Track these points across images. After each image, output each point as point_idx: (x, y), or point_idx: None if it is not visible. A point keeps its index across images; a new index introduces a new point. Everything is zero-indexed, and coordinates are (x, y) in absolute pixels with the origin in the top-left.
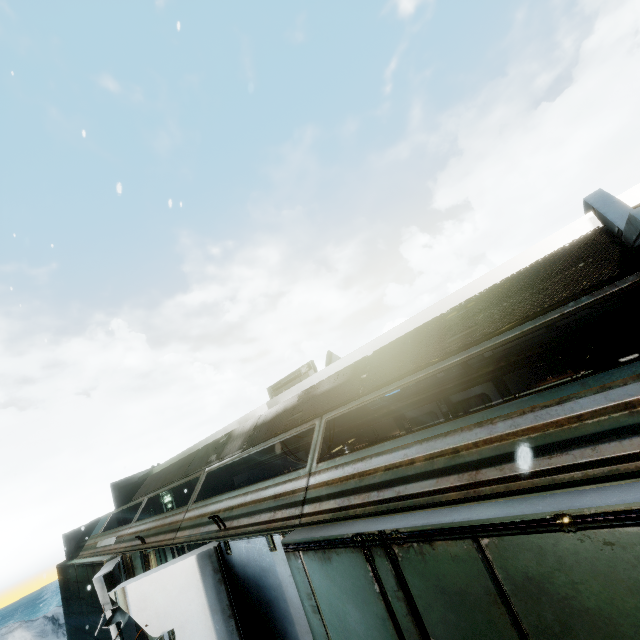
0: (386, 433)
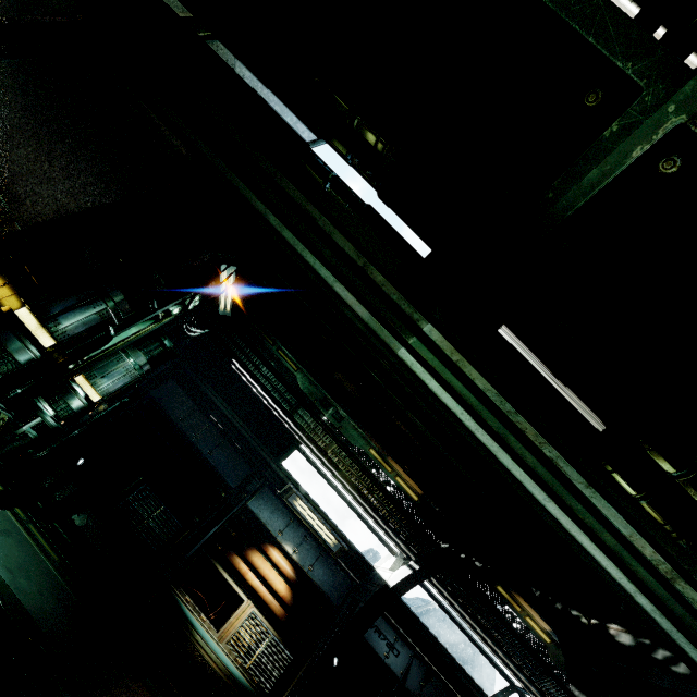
0: None
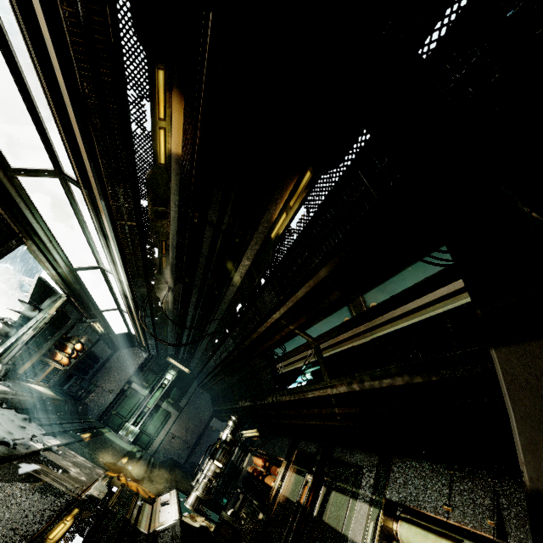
0: (279, 452)
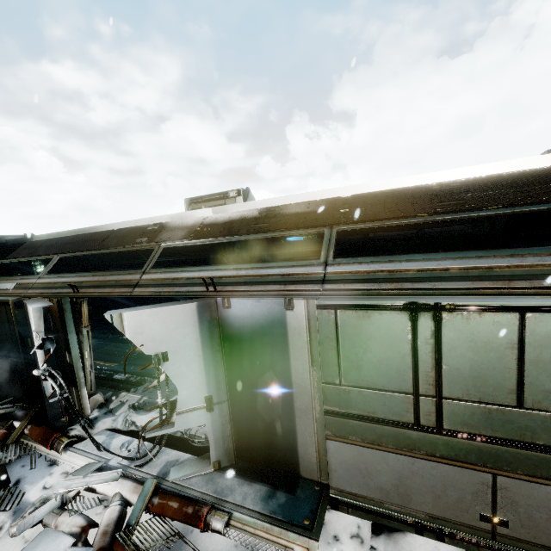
0: None
